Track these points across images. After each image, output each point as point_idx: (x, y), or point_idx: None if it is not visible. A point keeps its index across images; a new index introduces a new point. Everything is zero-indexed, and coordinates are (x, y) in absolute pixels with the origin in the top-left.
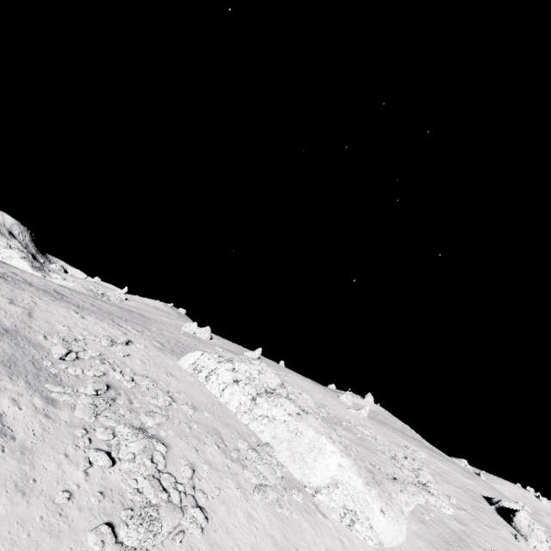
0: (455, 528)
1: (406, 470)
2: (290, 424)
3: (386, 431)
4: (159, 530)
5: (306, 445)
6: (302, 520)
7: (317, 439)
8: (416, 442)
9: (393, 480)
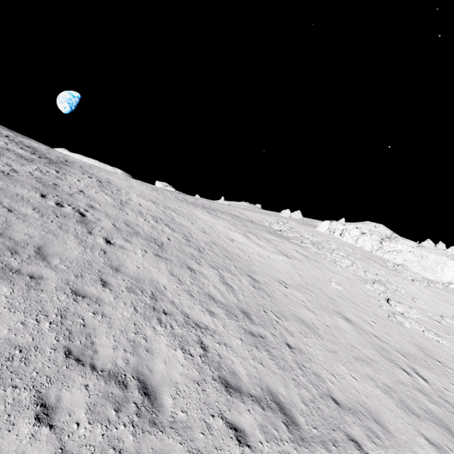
0: None
1: None
2: (414, 252)
3: None
4: (388, 288)
5: (432, 262)
6: (448, 294)
7: (439, 258)
8: None
9: None
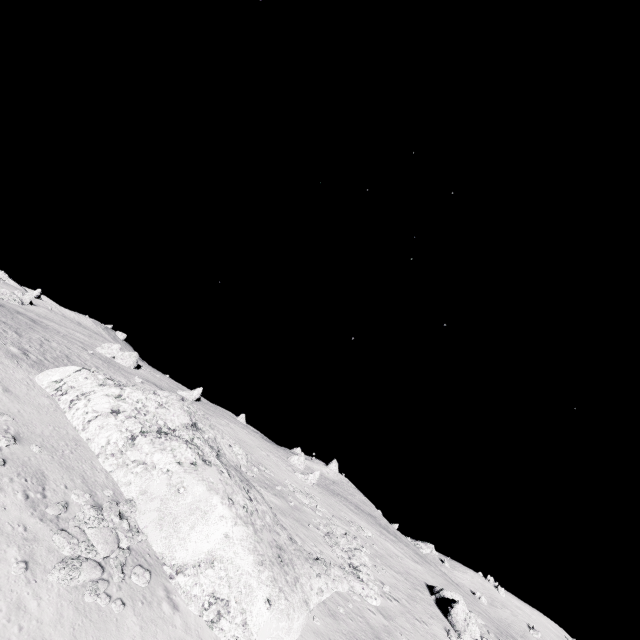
0: (375, 623)
1: (339, 549)
2: (175, 475)
3: (335, 503)
4: None
5: (186, 506)
6: (129, 614)
7: (206, 498)
8: (369, 519)
9: (314, 561)
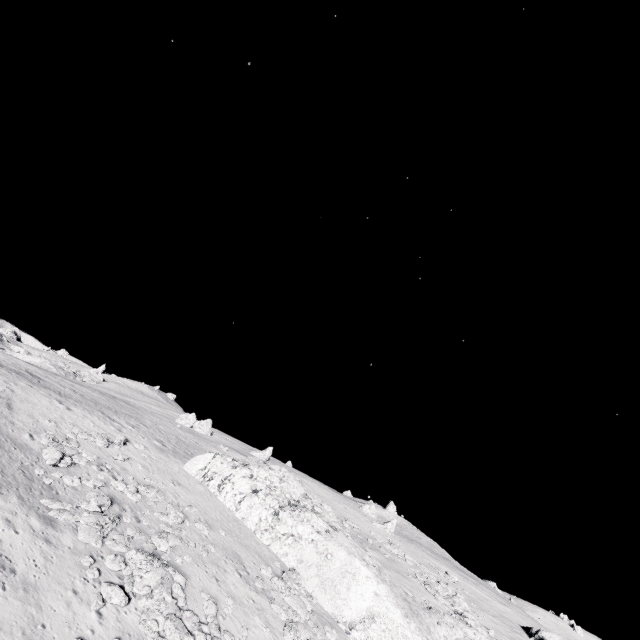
0: None
1: (441, 597)
2: (319, 543)
3: (415, 550)
4: None
5: (337, 570)
6: None
7: (350, 562)
8: (446, 563)
9: (429, 610)
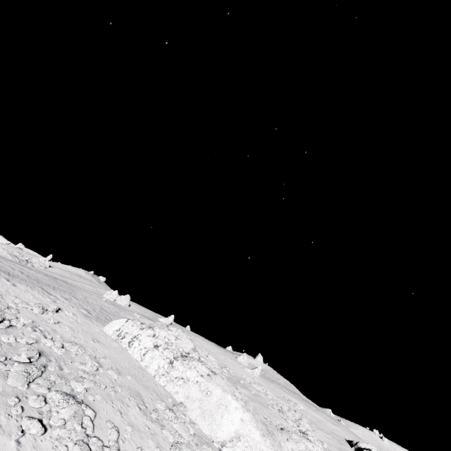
0: None
1: (290, 421)
2: (202, 384)
3: (274, 387)
4: None
5: (214, 403)
6: None
7: (224, 397)
8: (296, 396)
9: (281, 431)
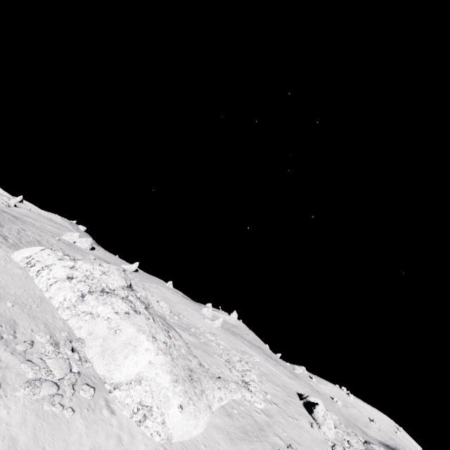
0: (260, 420)
1: (235, 371)
2: (113, 321)
3: (234, 339)
4: None
5: (121, 342)
6: (77, 417)
7: (135, 337)
8: (258, 350)
9: (217, 379)
